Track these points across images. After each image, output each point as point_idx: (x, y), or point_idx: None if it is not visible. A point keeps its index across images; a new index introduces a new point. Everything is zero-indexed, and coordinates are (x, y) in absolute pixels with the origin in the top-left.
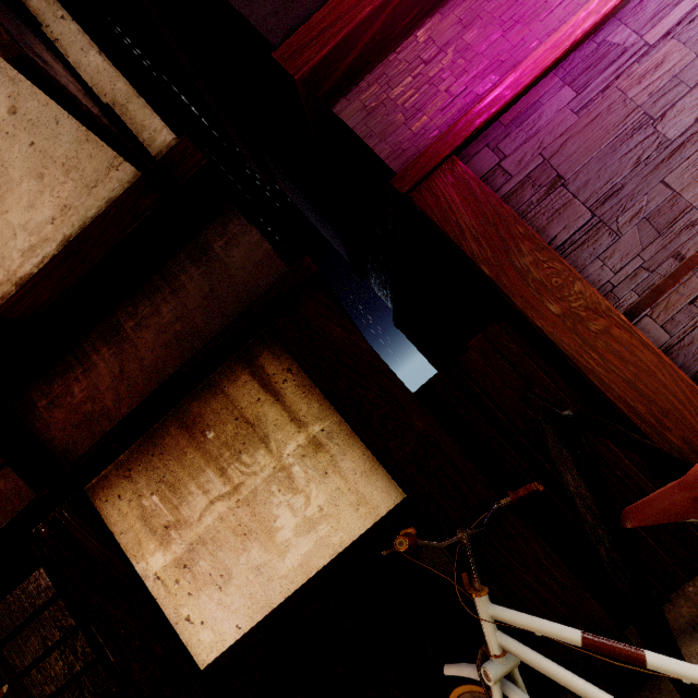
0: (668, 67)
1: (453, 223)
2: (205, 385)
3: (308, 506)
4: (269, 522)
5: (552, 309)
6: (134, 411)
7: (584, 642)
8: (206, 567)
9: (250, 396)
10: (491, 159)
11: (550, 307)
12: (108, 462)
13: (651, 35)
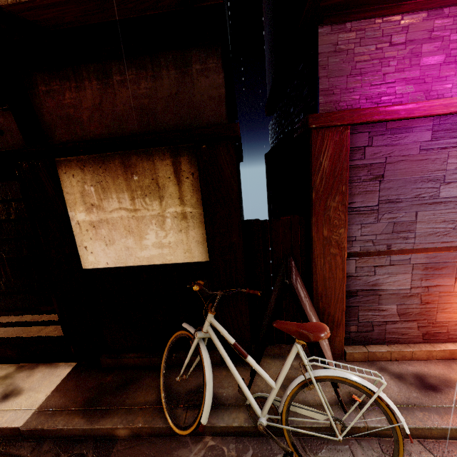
0: None
1: (319, 161)
2: (146, 151)
3: (164, 238)
4: (143, 234)
5: (324, 232)
6: (101, 140)
7: (233, 344)
8: (104, 233)
9: (166, 173)
10: (364, 141)
11: (324, 231)
12: (74, 155)
13: None
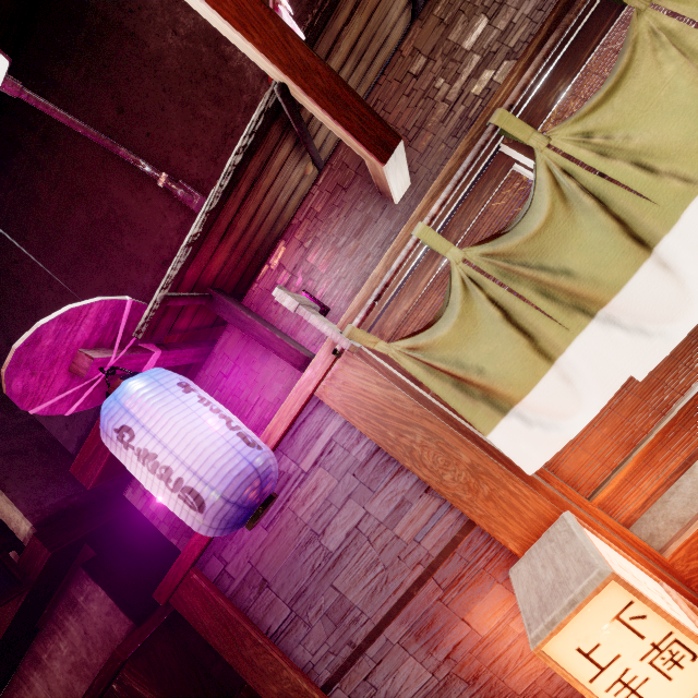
0: (320, 490)
1: (200, 622)
2: None
3: None
4: None
5: (272, 689)
6: None
7: None
8: None
9: None
10: (219, 565)
11: (270, 687)
12: None
13: (305, 463)
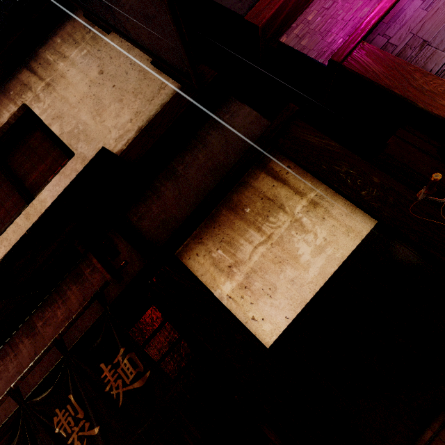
0: None
1: (371, 72)
2: (239, 184)
3: (316, 239)
4: (294, 252)
5: (442, 103)
6: (204, 201)
7: None
8: (259, 286)
9: (267, 185)
10: (382, 40)
11: (440, 103)
12: (189, 235)
13: None
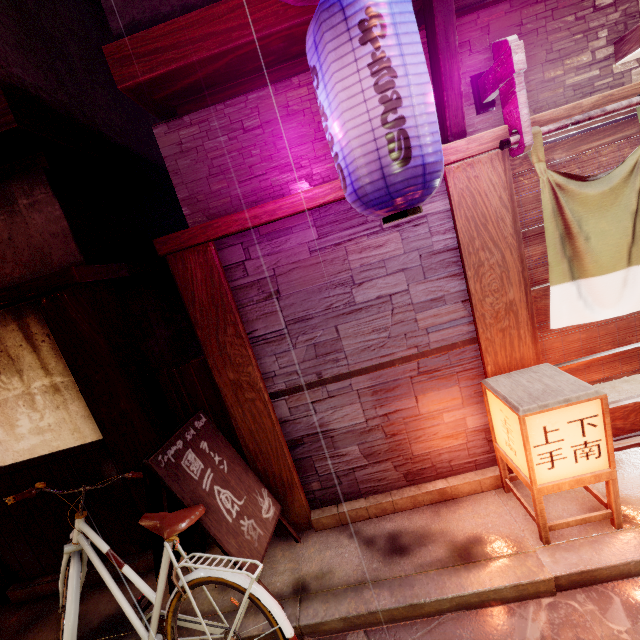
0: (383, 251)
1: (190, 292)
2: None
3: (41, 421)
4: (13, 421)
5: (229, 375)
6: None
7: (106, 554)
8: None
9: (15, 340)
10: (240, 255)
11: (228, 373)
12: None
13: None
